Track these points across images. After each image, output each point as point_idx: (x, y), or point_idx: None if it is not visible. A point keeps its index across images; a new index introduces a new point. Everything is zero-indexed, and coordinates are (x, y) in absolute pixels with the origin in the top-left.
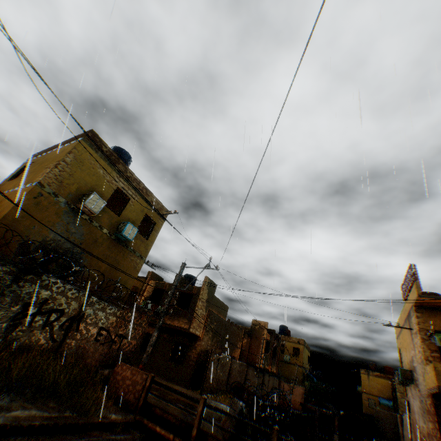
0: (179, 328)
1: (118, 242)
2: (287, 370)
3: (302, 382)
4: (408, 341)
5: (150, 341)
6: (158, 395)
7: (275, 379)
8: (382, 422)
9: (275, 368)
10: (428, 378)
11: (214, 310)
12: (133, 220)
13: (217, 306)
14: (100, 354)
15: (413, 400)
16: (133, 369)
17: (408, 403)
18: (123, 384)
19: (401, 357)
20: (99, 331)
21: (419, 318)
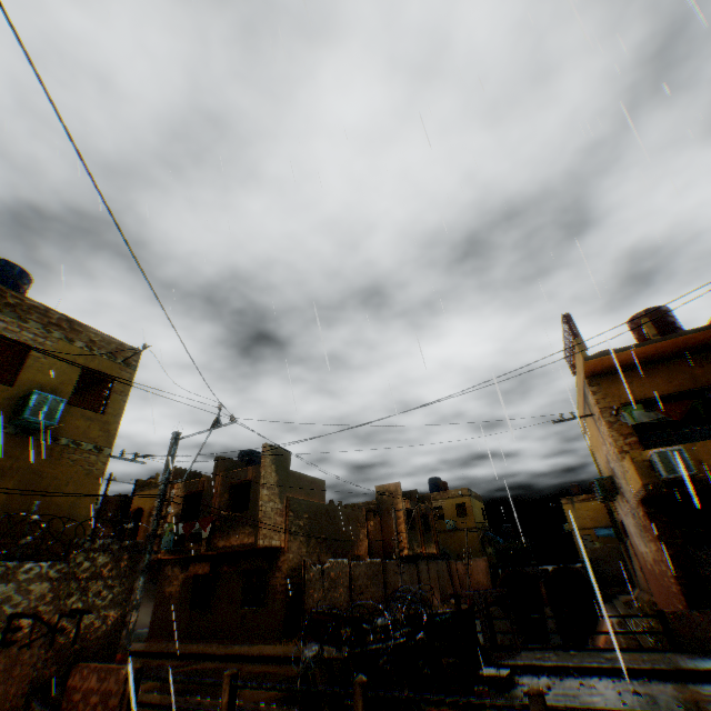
0: (240, 547)
1: (28, 437)
2: (456, 542)
3: (483, 551)
4: (595, 434)
5: (132, 600)
6: (150, 702)
7: (439, 563)
8: (604, 565)
9: (434, 548)
10: (631, 479)
11: (298, 494)
12: (55, 386)
13: (302, 486)
14: (28, 667)
15: (626, 518)
16: (102, 669)
17: (623, 525)
18: (87, 706)
19: (596, 462)
20: (10, 623)
21: (598, 392)
